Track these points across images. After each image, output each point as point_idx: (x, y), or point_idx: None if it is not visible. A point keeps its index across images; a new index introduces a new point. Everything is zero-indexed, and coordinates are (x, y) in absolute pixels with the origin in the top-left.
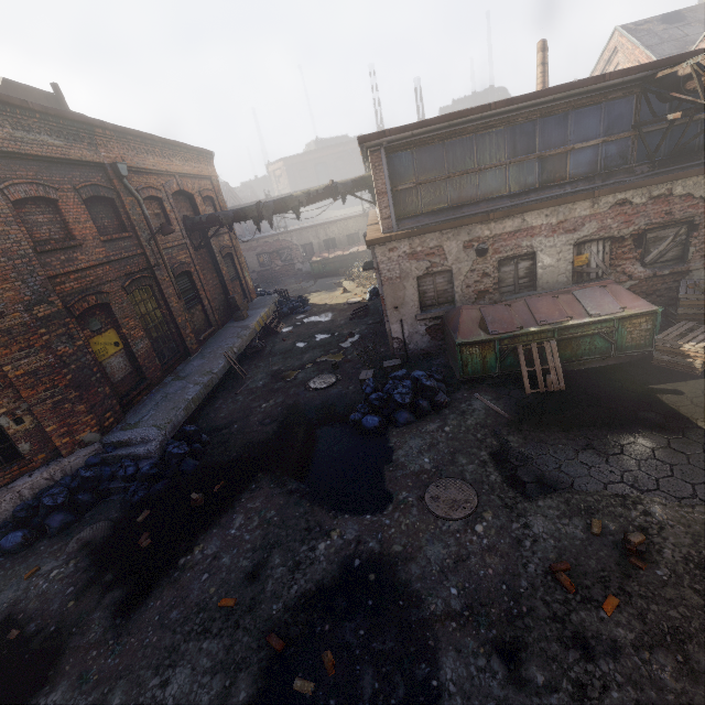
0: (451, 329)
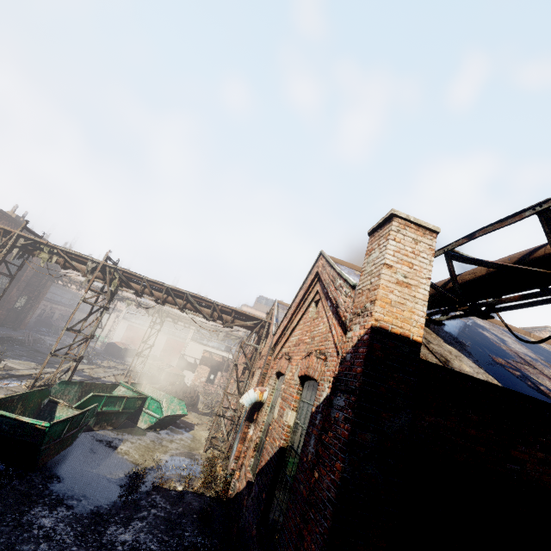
0: (49, 322)
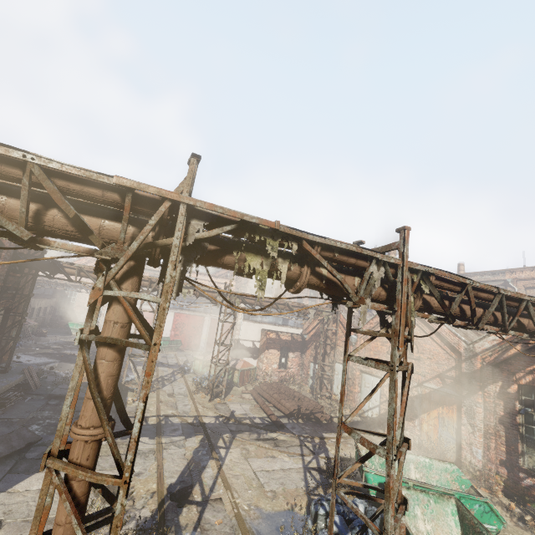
0: None
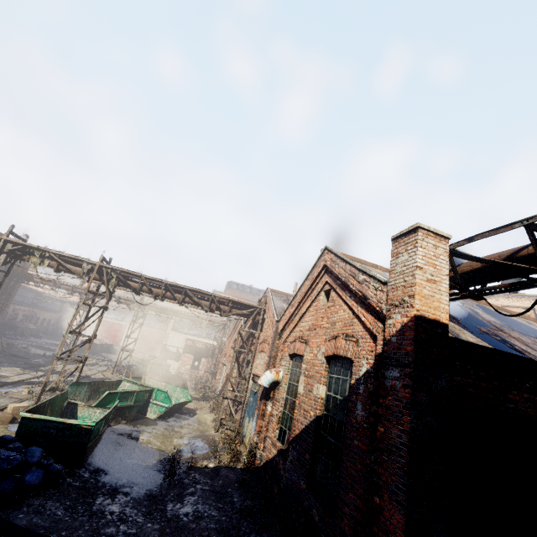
0: (13, 324)
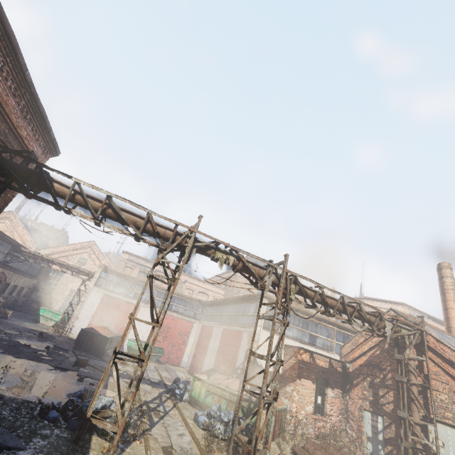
0: None
